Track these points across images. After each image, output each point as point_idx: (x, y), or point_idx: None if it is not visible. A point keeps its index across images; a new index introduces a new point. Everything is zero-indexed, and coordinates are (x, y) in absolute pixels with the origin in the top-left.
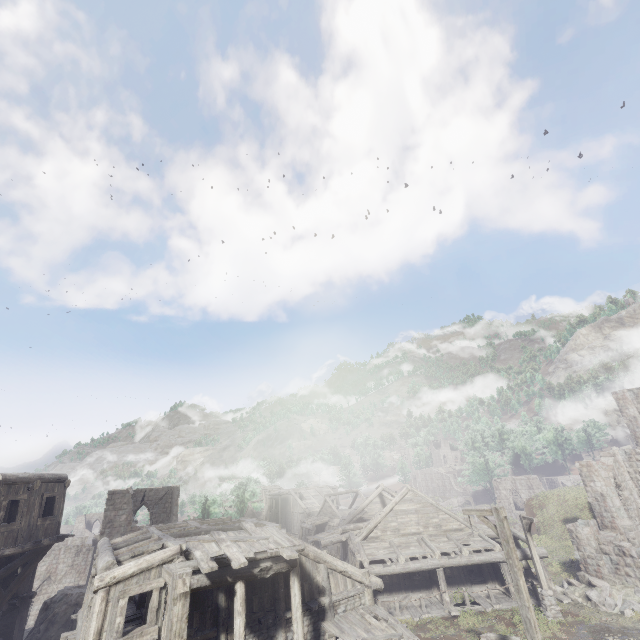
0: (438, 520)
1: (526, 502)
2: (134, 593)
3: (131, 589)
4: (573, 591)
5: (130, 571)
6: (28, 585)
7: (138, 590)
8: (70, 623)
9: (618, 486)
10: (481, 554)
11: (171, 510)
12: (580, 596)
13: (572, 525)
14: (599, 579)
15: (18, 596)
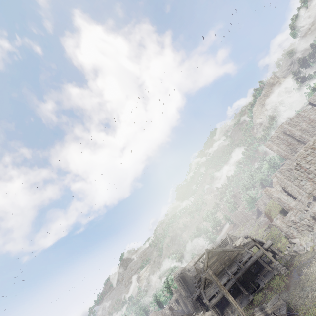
0: (227, 257)
1: (264, 213)
2: None
3: None
4: (291, 250)
5: None
6: None
7: None
8: None
9: (284, 188)
10: (248, 262)
11: None
12: (293, 251)
13: (273, 222)
14: (295, 239)
15: None
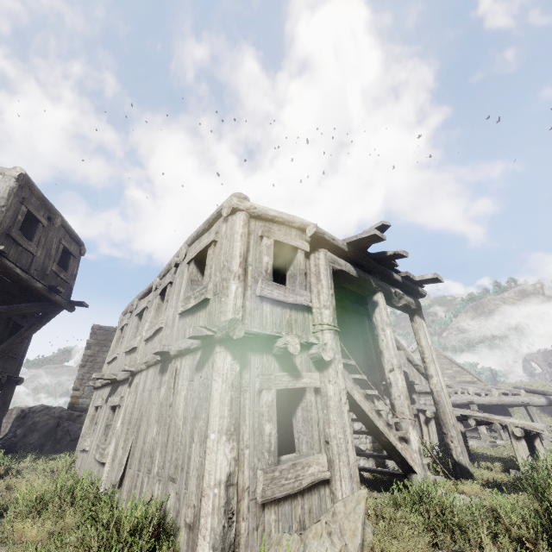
0: (452, 372)
1: None
2: (279, 239)
3: (275, 233)
4: None
5: (271, 213)
6: (15, 367)
7: (283, 239)
8: (53, 434)
9: None
10: (509, 396)
11: None
12: None
13: None
14: None
15: (3, 373)
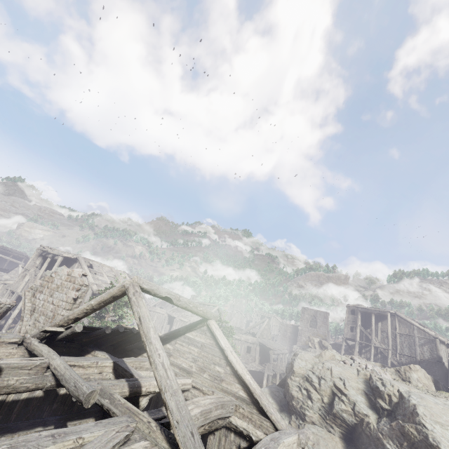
0: None
1: None
2: None
3: None
4: None
5: None
6: None
7: None
8: None
9: None
10: None
11: (313, 321)
12: None
13: None
14: None
15: None
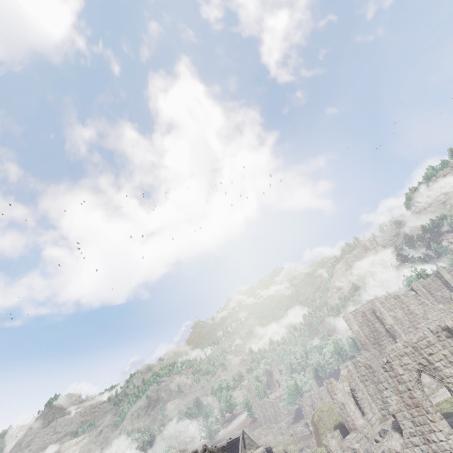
0: None
1: (311, 419)
2: None
3: None
4: None
5: None
6: None
7: None
8: None
9: (354, 390)
10: None
11: None
12: None
13: (325, 440)
14: None
15: None
